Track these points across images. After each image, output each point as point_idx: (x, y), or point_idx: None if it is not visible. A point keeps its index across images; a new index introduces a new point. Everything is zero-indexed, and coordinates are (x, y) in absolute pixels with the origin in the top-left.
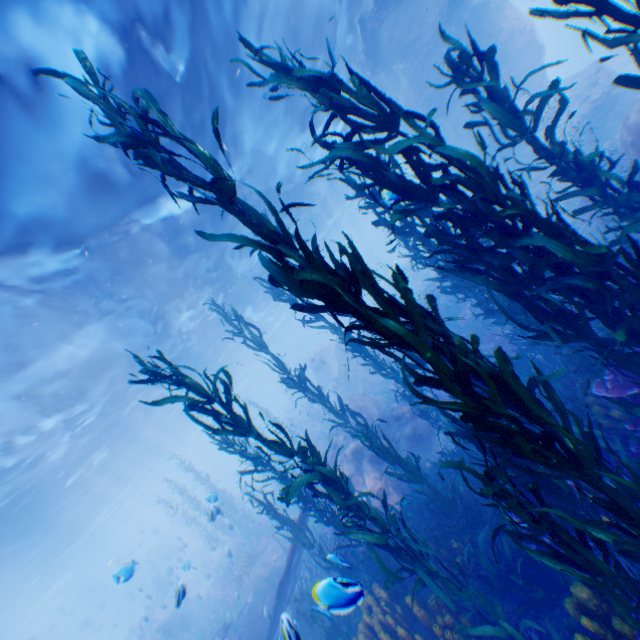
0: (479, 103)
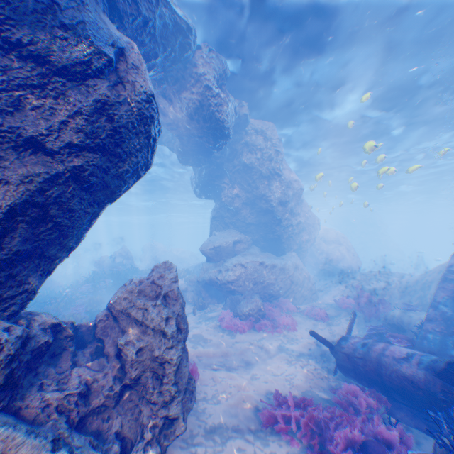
0: None
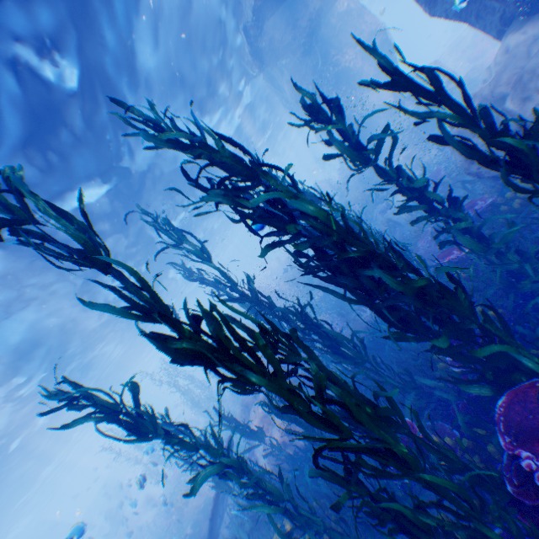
0: (331, 141)
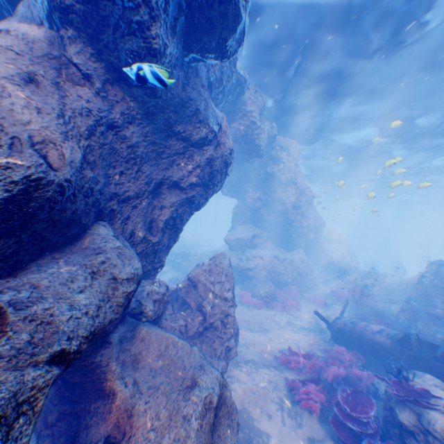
0: None
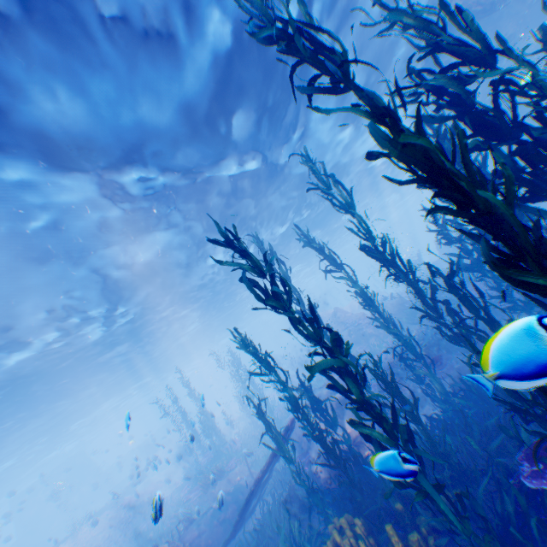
0: None
